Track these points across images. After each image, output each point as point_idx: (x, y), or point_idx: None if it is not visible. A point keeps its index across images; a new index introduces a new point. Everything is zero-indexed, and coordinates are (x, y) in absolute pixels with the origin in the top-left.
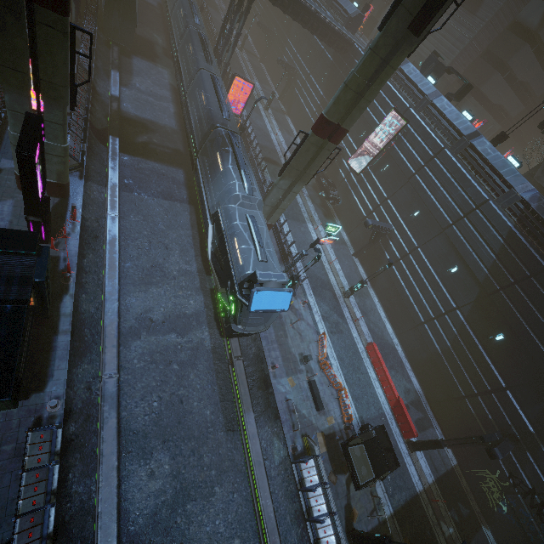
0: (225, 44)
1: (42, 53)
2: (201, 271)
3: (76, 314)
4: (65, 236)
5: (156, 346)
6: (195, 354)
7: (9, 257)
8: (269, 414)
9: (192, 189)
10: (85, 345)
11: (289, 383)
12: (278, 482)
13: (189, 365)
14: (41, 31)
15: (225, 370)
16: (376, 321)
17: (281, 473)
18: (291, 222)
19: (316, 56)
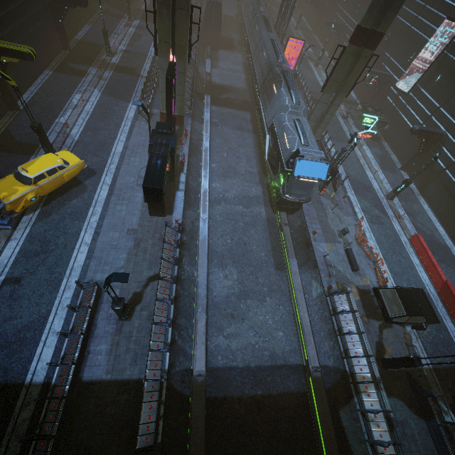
0: (282, 19)
1: (177, 27)
2: (261, 173)
3: (187, 184)
4: (182, 144)
5: (230, 211)
6: (255, 220)
7: (160, 136)
8: (309, 265)
9: (256, 124)
10: (191, 202)
11: (327, 247)
12: (314, 309)
13: (251, 225)
14: (178, 13)
15: (276, 233)
16: (424, 222)
17: (318, 303)
18: (335, 142)
19: (364, 7)
